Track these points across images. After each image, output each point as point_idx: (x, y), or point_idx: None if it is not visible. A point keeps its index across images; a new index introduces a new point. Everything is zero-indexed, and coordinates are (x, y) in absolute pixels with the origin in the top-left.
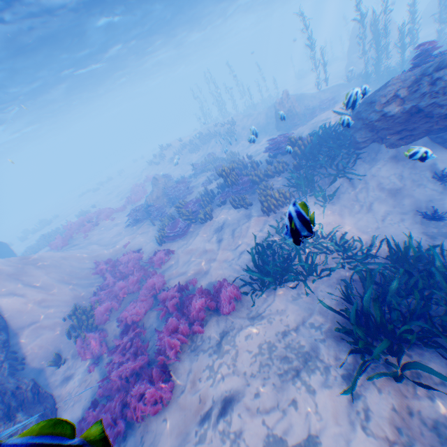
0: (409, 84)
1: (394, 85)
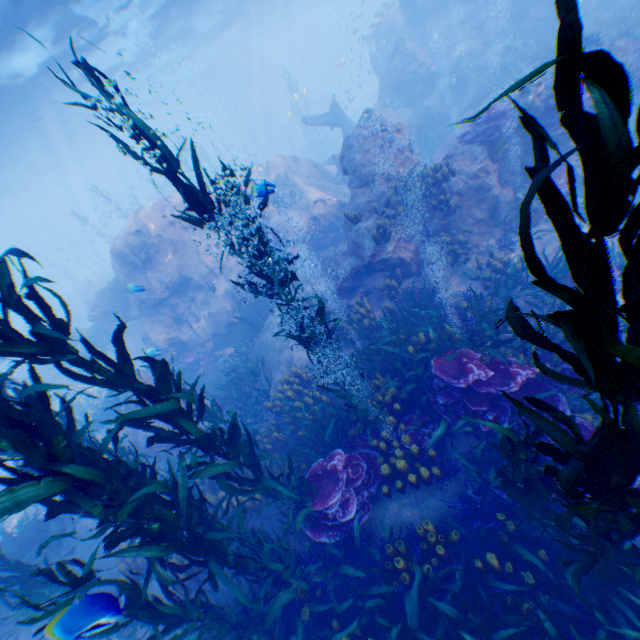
0: (102, 296)
1: (96, 298)
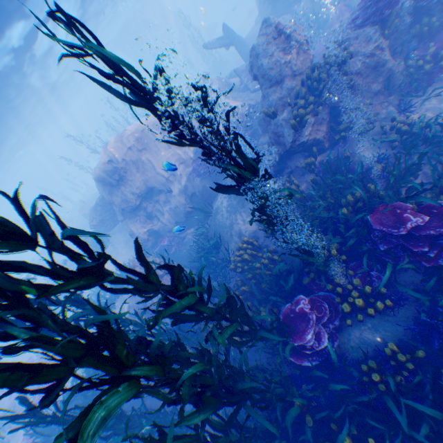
0: (95, 210)
1: (92, 213)
